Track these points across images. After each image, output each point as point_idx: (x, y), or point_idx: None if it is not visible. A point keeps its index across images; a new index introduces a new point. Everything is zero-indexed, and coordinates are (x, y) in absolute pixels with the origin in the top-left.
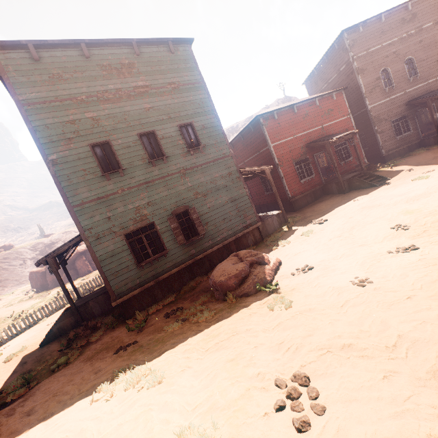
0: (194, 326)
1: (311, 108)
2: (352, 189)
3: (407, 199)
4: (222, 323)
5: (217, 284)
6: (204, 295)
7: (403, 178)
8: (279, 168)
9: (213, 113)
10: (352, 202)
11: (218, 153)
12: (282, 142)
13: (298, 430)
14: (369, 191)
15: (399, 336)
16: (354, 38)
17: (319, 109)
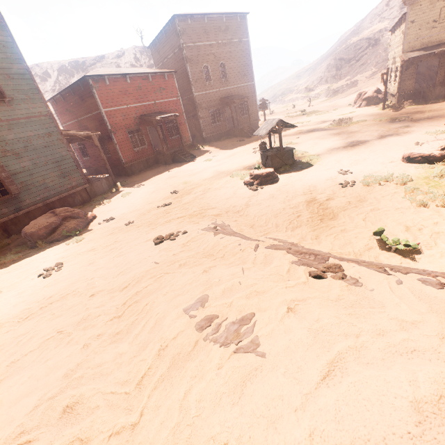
0: (1, 266)
1: (145, 82)
2: (174, 161)
3: (191, 174)
4: (26, 258)
5: (28, 235)
6: (18, 247)
7: (203, 158)
8: (112, 135)
9: (22, 63)
10: (167, 172)
11: (32, 110)
12: (116, 109)
13: (44, 277)
14: (181, 165)
15: (116, 241)
16: (184, 27)
17: (152, 85)
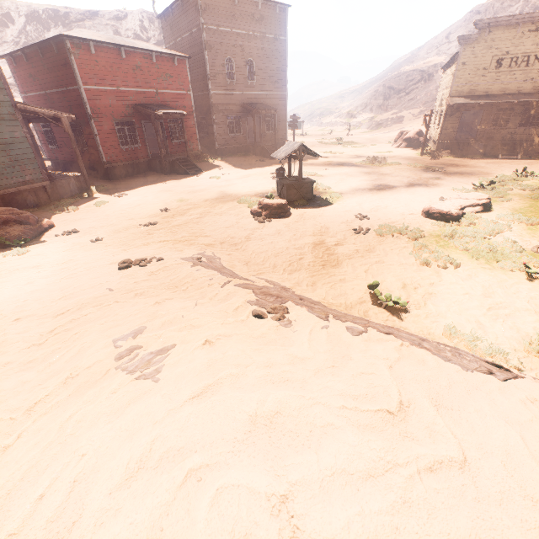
0: None
1: (146, 62)
2: (173, 172)
3: (191, 191)
4: None
5: None
6: None
7: (211, 174)
8: (93, 122)
9: None
10: (161, 184)
11: None
12: (101, 90)
13: None
14: (182, 178)
15: (72, 260)
16: (207, 2)
17: (156, 67)
